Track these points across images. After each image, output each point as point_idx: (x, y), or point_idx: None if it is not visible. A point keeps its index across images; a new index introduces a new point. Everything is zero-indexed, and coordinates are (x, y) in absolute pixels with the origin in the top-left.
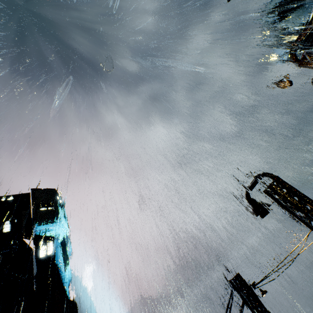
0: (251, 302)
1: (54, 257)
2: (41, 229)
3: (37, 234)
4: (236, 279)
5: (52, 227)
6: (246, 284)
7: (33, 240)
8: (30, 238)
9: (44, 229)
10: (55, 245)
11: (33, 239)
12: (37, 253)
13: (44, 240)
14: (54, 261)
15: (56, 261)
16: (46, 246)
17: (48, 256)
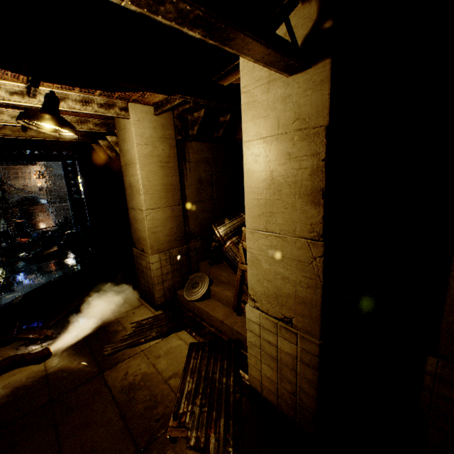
0: None
1: None
2: None
3: None
4: None
5: None
6: None
7: None
8: None
9: None
10: None
11: None
12: None
13: None
14: None
15: None
16: None
17: None
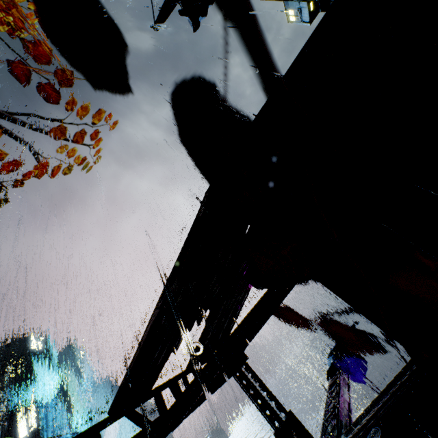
0: None
1: (39, 432)
2: (11, 405)
3: (8, 412)
4: None
5: (26, 396)
6: None
7: (8, 421)
8: (3, 420)
9: (16, 403)
10: (39, 415)
11: (6, 420)
12: (15, 435)
13: (22, 415)
14: (39, 437)
15: (47, 433)
16: (26, 422)
17: (31, 433)
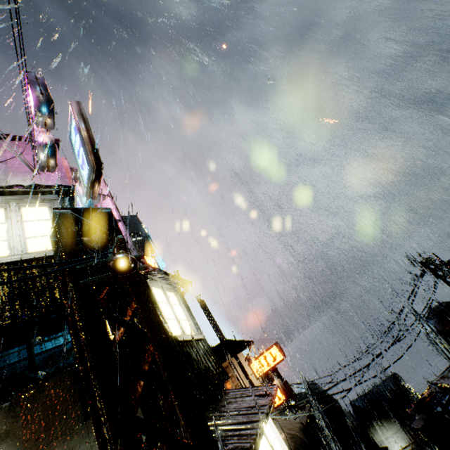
0: (447, 274)
1: None
2: None
3: None
4: (430, 258)
5: None
6: (441, 261)
7: None
8: None
9: None
10: None
11: None
12: None
13: None
14: None
15: None
16: None
17: None
